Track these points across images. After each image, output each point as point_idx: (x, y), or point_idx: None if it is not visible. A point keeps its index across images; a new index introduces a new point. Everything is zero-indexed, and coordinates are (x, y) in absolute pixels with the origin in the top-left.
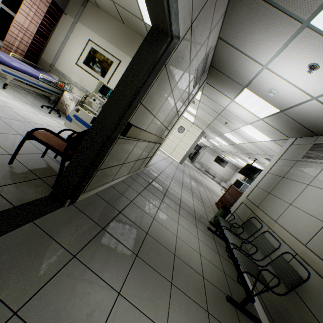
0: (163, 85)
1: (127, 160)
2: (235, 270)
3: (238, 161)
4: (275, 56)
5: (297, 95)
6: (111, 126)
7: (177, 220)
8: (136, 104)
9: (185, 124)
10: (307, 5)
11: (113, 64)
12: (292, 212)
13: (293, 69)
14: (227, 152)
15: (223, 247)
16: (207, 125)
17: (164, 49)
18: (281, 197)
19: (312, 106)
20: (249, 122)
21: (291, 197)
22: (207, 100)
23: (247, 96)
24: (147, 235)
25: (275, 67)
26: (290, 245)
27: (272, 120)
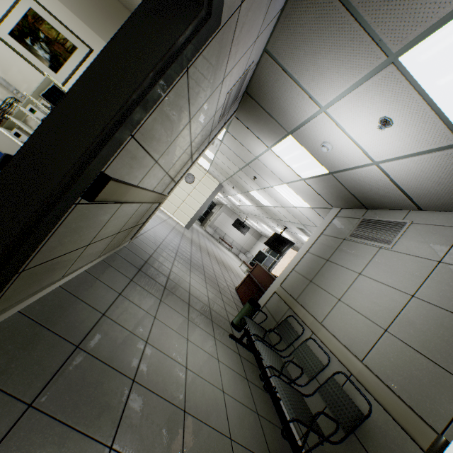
0: (179, 107)
1: (99, 236)
2: (269, 401)
3: (263, 228)
4: (340, 97)
5: (355, 155)
6: (55, 181)
7: (186, 333)
8: (122, 138)
9: (196, 171)
10: (402, 31)
11: (76, 51)
12: (342, 312)
13: (359, 120)
14: (250, 215)
15: (252, 363)
16: (227, 176)
17: (191, 31)
18: (327, 288)
19: (370, 173)
20: (286, 181)
21: (340, 289)
22: (233, 142)
23: (290, 145)
24: (134, 386)
25: (336, 113)
26: (343, 361)
27: (317, 183)
